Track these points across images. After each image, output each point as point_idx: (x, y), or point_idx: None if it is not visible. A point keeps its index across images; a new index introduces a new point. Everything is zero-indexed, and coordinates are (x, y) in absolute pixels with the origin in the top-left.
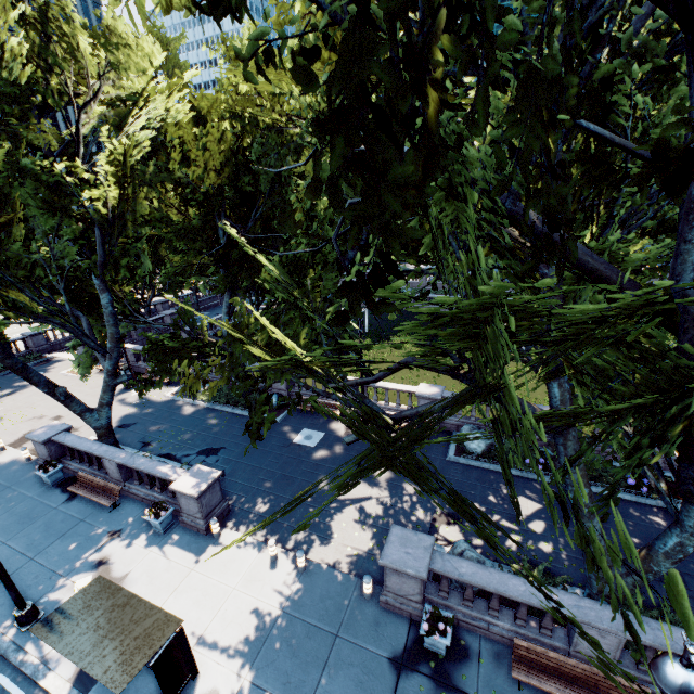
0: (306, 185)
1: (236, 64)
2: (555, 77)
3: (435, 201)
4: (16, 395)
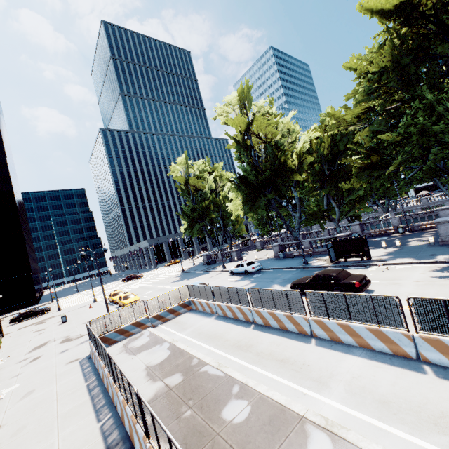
0: (371, 129)
1: (331, 117)
2: (433, 75)
3: (418, 99)
4: (243, 257)
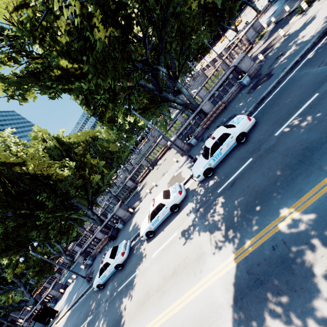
0: None
1: None
2: None
3: None
4: None
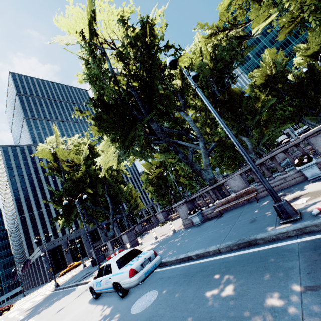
0: None
1: (203, 26)
2: None
3: None
4: (143, 239)
